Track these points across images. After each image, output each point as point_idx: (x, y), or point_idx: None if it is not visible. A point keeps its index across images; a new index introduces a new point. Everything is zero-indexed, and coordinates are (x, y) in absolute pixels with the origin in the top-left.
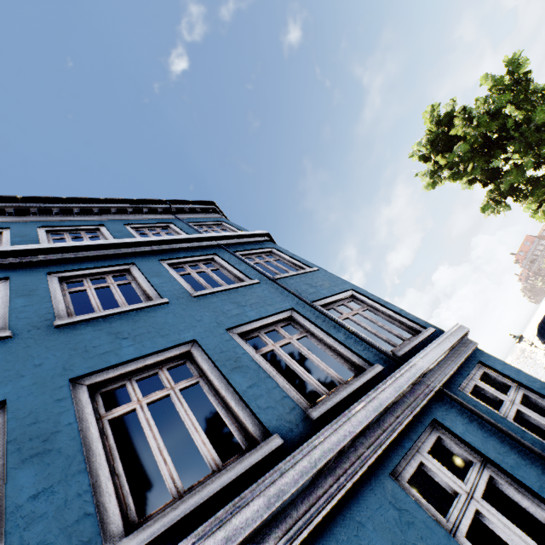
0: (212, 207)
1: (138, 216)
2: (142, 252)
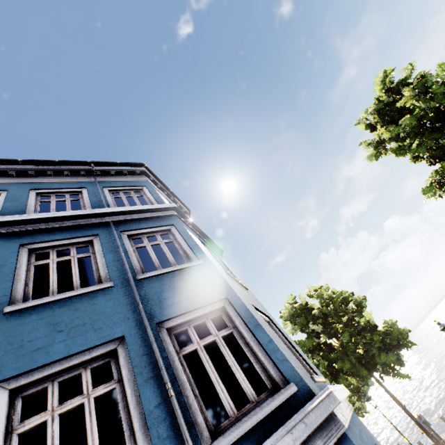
0: (141, 169)
1: (54, 179)
2: (9, 233)
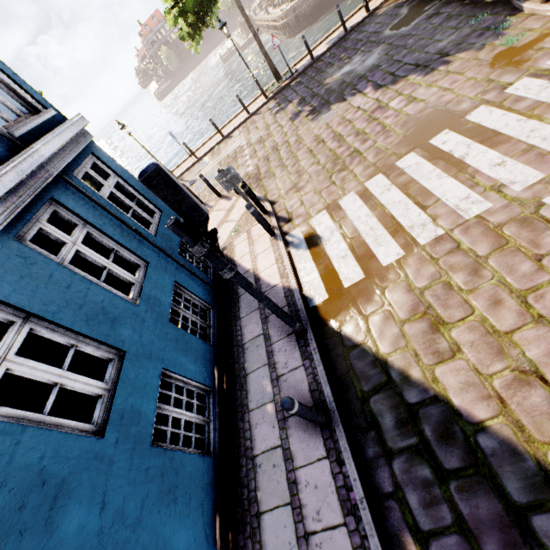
0: None
1: None
2: None
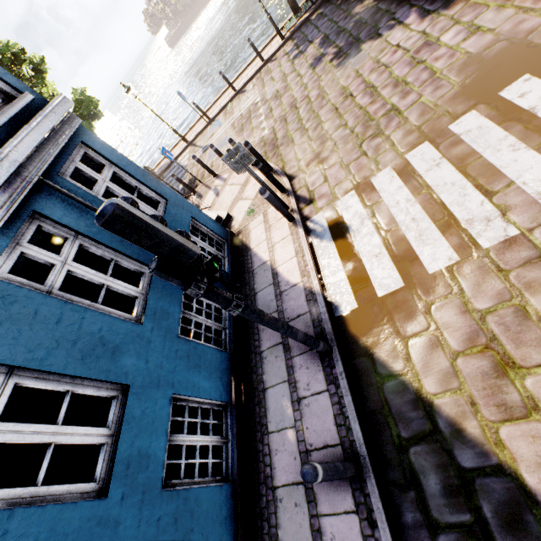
0: None
1: None
2: None
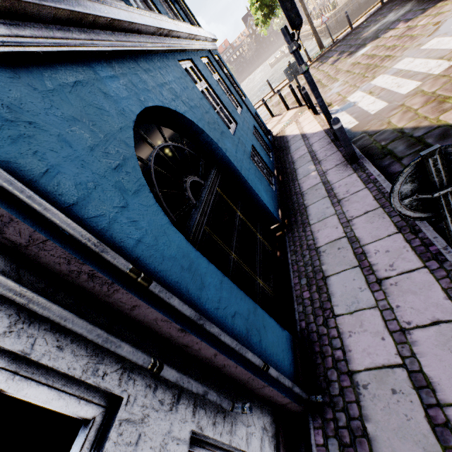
0: None
1: None
2: None
